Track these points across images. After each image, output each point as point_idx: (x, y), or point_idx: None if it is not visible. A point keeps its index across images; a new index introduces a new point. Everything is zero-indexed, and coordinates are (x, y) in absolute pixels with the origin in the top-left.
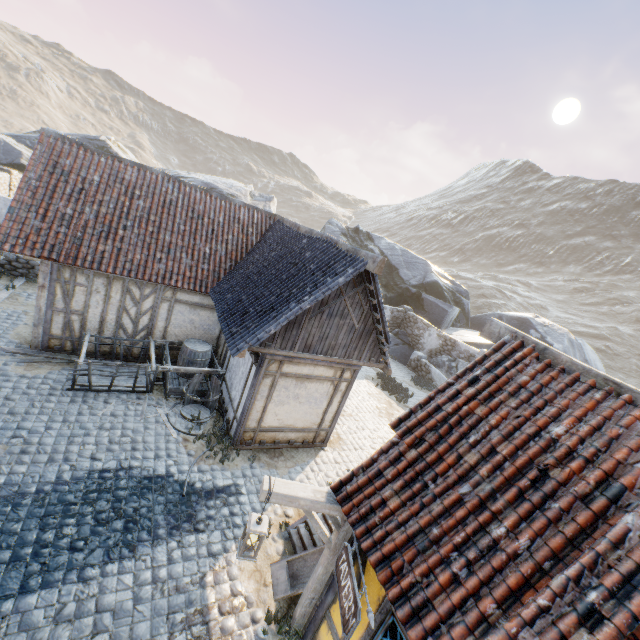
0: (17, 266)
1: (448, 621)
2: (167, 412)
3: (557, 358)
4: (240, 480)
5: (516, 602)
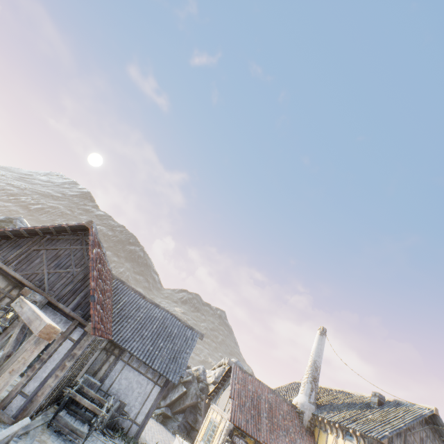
0: None
1: (256, 432)
2: (108, 438)
3: (243, 369)
4: None
5: (259, 422)
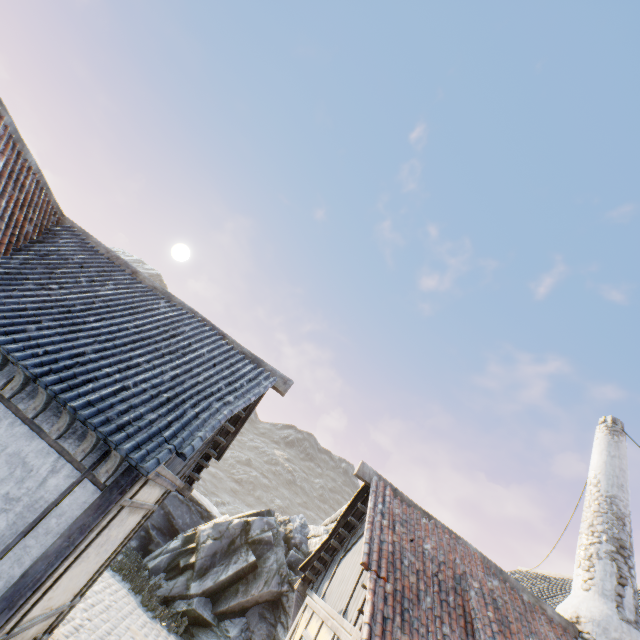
0: None
1: None
2: None
3: (402, 496)
4: None
5: None
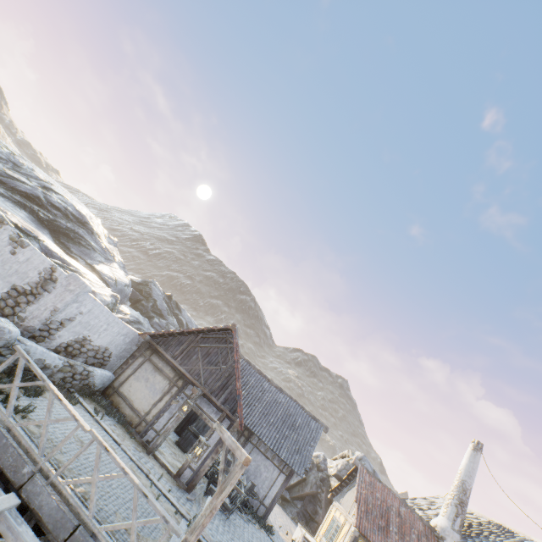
0: (76, 377)
1: None
2: (243, 513)
3: (370, 473)
4: (279, 540)
5: (387, 536)
